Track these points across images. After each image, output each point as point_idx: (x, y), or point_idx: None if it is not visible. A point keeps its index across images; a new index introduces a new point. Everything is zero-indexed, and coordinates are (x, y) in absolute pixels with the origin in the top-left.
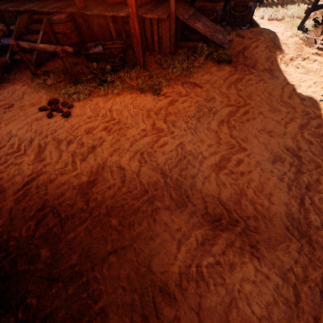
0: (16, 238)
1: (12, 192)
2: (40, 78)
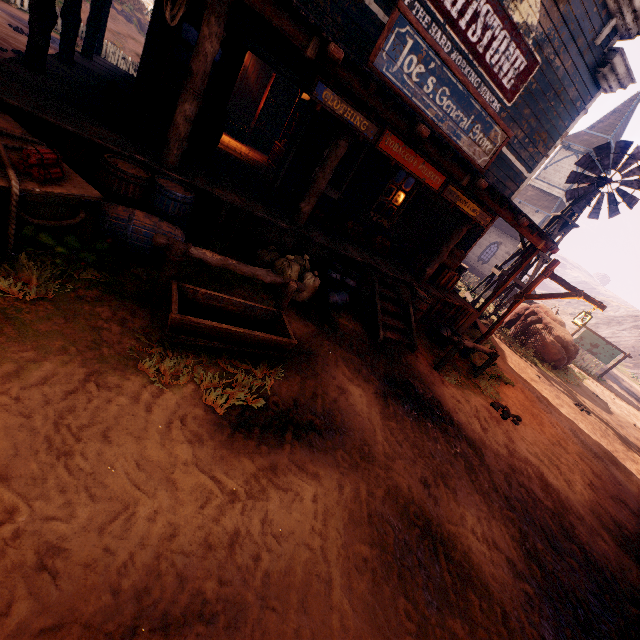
0: (636, 524)
1: (601, 501)
2: (439, 372)
